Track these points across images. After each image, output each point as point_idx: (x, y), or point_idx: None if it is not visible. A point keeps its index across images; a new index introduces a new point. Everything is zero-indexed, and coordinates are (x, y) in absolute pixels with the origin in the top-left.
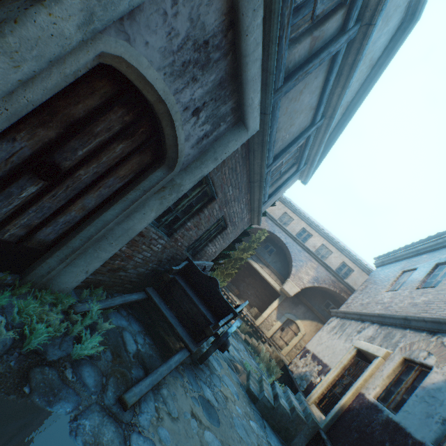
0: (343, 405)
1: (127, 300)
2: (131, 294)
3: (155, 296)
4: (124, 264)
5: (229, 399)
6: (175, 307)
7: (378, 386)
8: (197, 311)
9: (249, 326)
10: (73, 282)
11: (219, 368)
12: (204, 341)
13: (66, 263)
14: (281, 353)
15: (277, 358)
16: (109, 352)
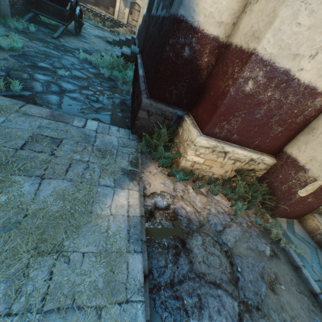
0: (140, 25)
1: (29, 17)
2: (28, 15)
3: (37, 12)
4: (13, 1)
5: (96, 43)
6: (49, 14)
7: (146, 7)
8: (57, 10)
9: (113, 23)
10: (9, 13)
11: (90, 38)
12: (70, 23)
13: (0, 5)
14: (135, 30)
15: (129, 31)
16: (40, 32)
